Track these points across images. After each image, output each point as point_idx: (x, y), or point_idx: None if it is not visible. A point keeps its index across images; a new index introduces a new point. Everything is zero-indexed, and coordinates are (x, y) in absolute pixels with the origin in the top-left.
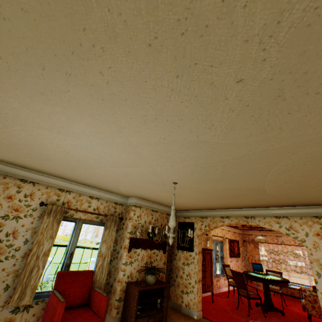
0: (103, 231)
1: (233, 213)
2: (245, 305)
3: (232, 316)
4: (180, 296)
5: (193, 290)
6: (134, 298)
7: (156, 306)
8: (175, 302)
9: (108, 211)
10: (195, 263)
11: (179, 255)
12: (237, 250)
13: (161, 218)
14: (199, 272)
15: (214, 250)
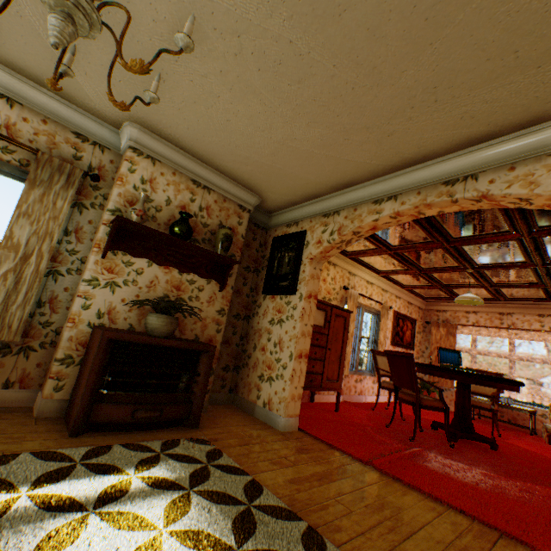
0: (24, 189)
1: (410, 182)
2: (409, 425)
3: (371, 437)
4: (256, 387)
5: (283, 374)
6: (93, 355)
7: (176, 390)
8: (245, 398)
9: (50, 148)
10: (297, 319)
11: (266, 307)
12: (409, 337)
13: (220, 211)
14: (305, 338)
15: (358, 325)
